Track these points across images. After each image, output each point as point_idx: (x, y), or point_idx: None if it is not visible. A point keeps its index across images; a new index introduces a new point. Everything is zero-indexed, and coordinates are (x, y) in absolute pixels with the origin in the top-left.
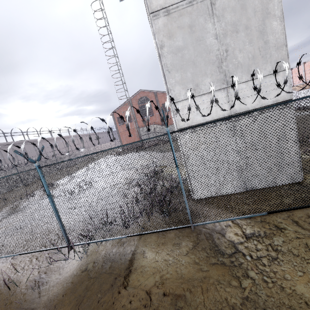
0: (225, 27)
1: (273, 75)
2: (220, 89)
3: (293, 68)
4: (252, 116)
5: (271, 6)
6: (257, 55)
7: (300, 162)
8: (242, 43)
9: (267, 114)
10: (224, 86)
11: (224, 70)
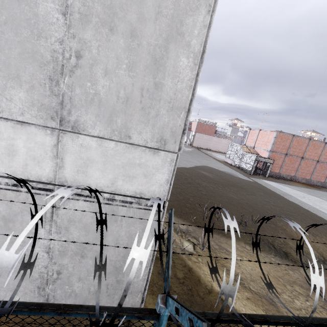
0: (91, 1)
1: (150, 150)
2: (45, 127)
3: (252, 129)
4: (92, 201)
5: (190, 23)
6: (136, 101)
7: (143, 293)
8: (115, 61)
9: (119, 209)
10: (52, 124)
11: (64, 93)
